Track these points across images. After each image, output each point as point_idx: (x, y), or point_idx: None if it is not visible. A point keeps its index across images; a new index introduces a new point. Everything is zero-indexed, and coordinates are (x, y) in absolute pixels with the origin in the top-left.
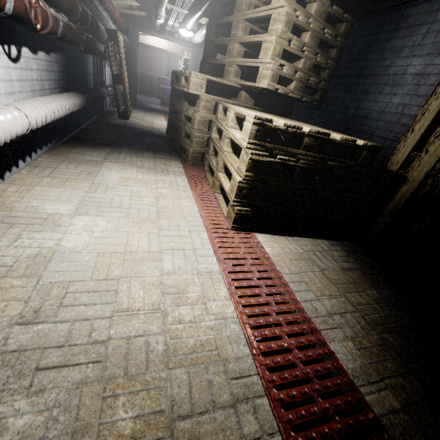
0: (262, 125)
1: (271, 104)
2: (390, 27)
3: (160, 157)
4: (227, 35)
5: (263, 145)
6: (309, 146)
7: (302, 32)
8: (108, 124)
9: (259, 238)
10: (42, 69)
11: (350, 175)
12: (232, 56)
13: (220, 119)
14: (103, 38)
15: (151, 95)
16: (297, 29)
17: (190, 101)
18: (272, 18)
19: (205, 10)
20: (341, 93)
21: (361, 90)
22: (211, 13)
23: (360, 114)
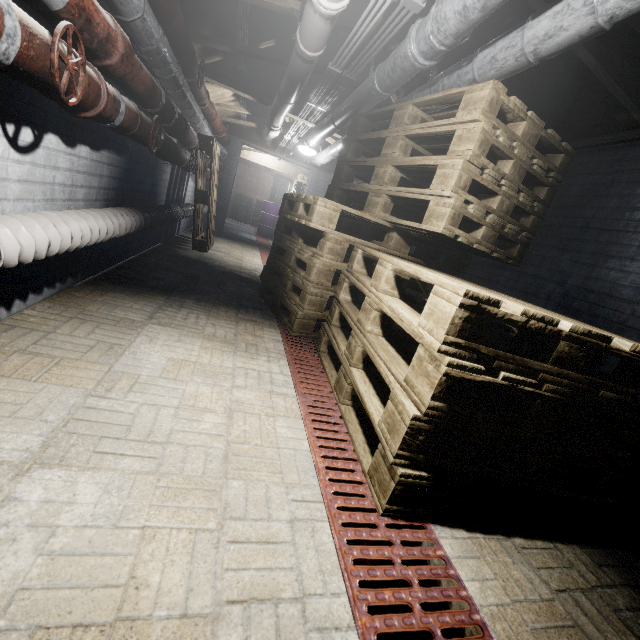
0: (479, 310)
1: (431, 254)
2: (637, 166)
3: (246, 318)
4: (371, 155)
5: (474, 348)
6: (566, 358)
7: (498, 160)
8: (174, 257)
9: (445, 545)
10: (80, 170)
11: (639, 419)
12: (381, 182)
13: (357, 273)
14: (192, 145)
15: (245, 222)
16: (491, 155)
17: (308, 238)
18: (456, 135)
19: (341, 123)
20: (551, 250)
21: (592, 250)
22: (351, 126)
23: (593, 287)
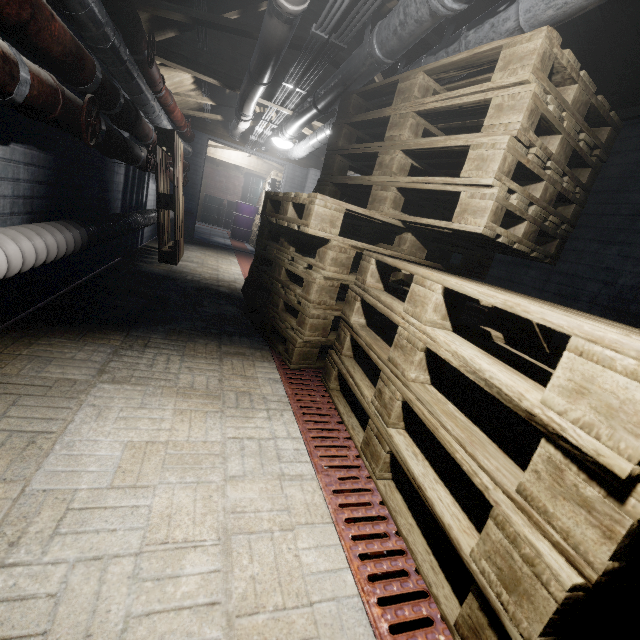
0: None
1: (442, 254)
2: None
3: (232, 351)
4: (365, 142)
5: None
6: None
7: (538, 136)
8: (136, 274)
9: None
10: None
11: None
12: (388, 171)
13: (372, 289)
14: (148, 139)
15: (217, 224)
16: None
17: (300, 246)
18: (493, 104)
19: (325, 106)
20: (589, 243)
21: None
22: (341, 107)
23: None
